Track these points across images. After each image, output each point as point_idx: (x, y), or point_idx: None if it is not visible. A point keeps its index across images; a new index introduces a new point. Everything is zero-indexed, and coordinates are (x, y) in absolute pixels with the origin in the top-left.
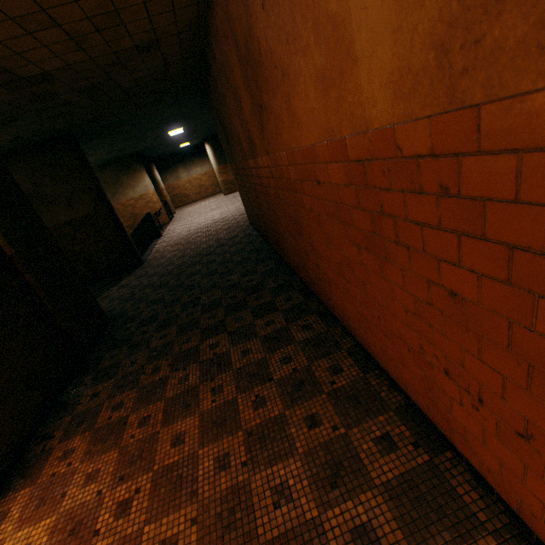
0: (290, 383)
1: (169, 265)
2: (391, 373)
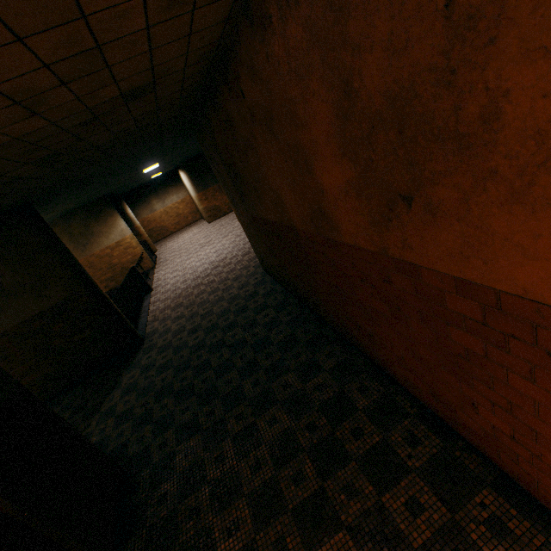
0: None
1: (180, 346)
2: None
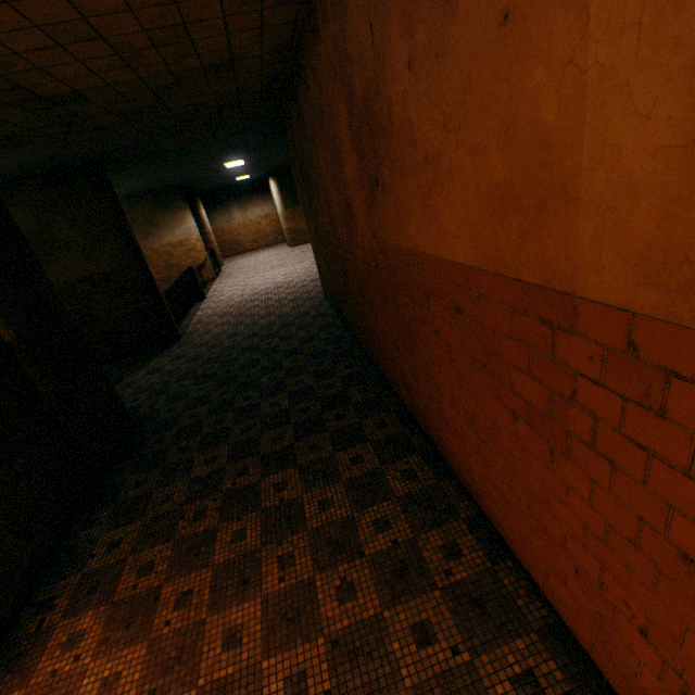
0: (389, 564)
1: (215, 345)
2: (533, 574)
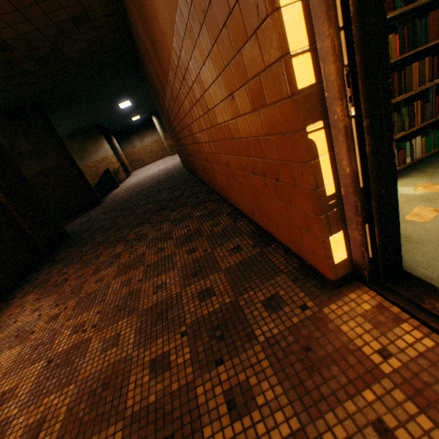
0: (184, 237)
1: (119, 200)
2: (247, 213)
